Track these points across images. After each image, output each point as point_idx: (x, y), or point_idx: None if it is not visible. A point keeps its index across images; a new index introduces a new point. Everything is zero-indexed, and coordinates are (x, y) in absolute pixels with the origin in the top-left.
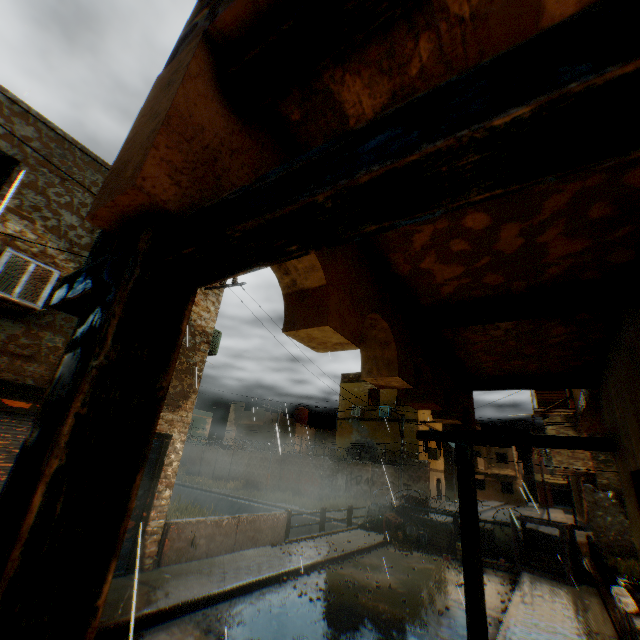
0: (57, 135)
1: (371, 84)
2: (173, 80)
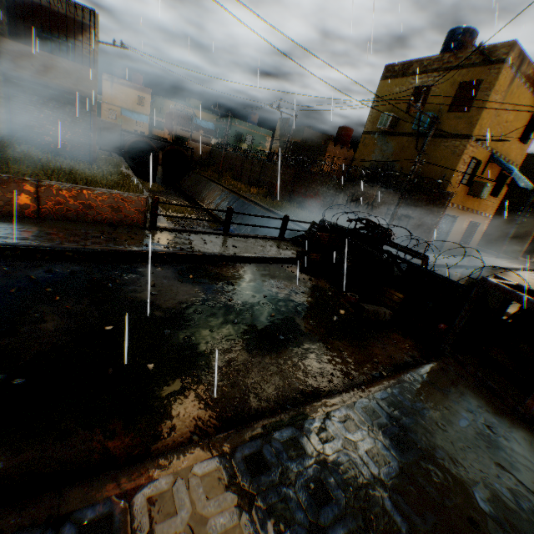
0: None
1: None
2: None
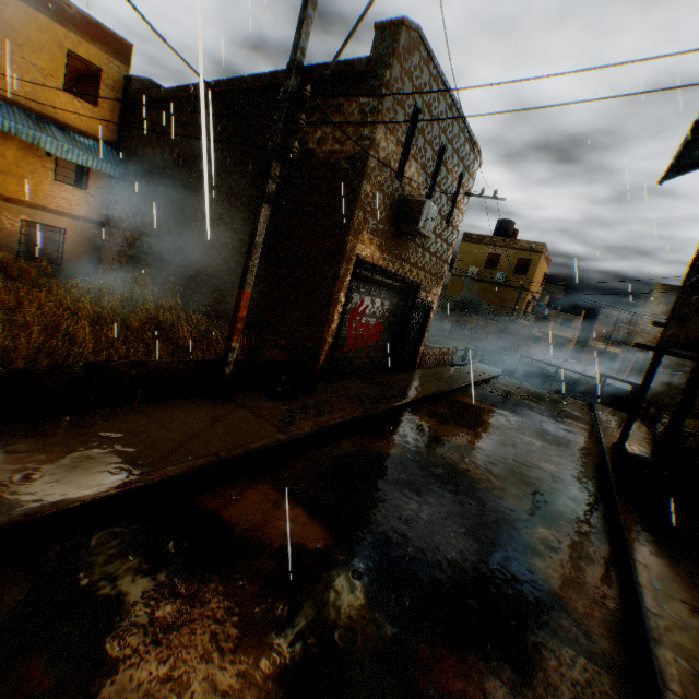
0: (435, 72)
1: None
2: None
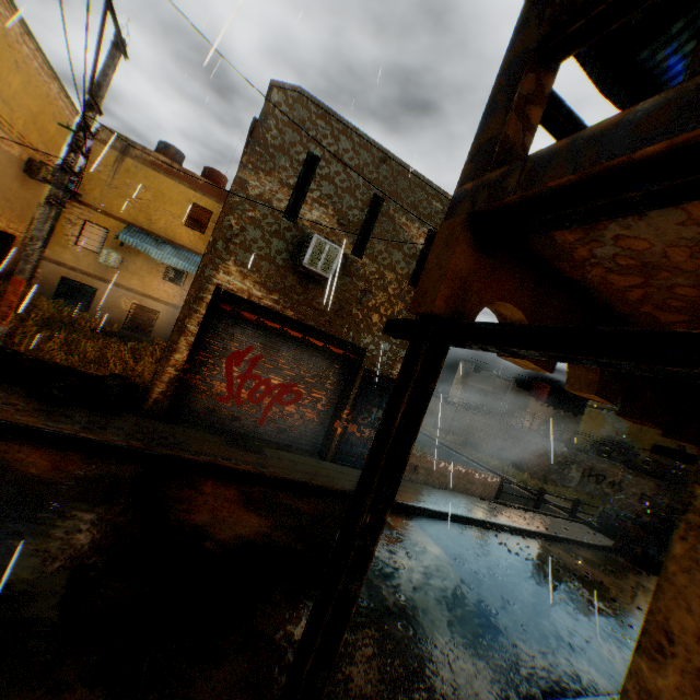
0: (342, 127)
1: (569, 230)
2: (450, 242)
